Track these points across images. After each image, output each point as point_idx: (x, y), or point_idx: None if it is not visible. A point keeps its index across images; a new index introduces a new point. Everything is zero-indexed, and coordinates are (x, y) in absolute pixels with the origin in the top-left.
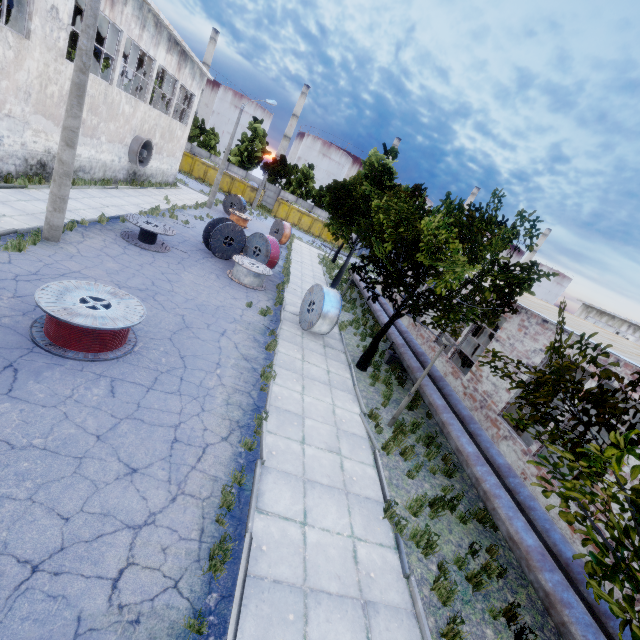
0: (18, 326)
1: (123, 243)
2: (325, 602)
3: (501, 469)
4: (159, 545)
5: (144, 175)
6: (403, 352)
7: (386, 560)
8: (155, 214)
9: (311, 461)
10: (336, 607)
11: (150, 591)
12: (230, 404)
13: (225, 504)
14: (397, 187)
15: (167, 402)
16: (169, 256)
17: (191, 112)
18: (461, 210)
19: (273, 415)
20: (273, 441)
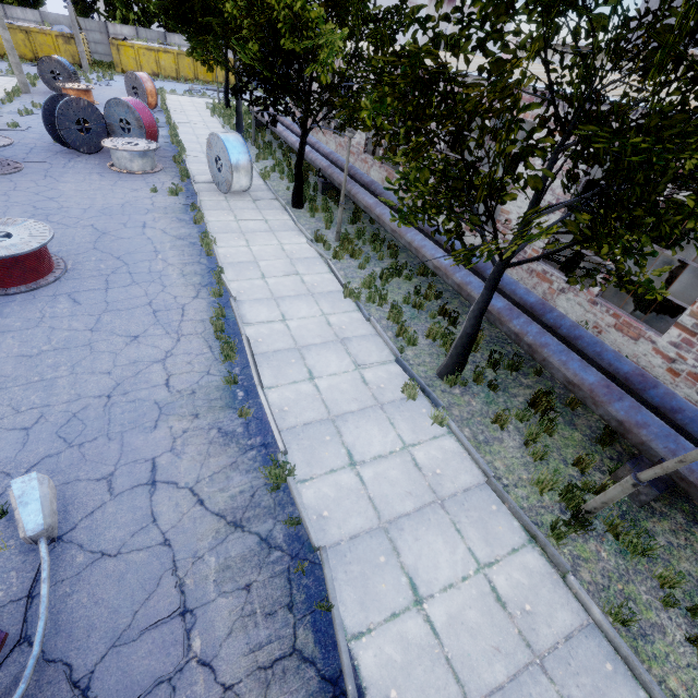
0: None
1: None
2: (314, 349)
3: (429, 230)
4: (184, 362)
5: None
6: (331, 173)
7: (352, 318)
8: None
9: (276, 286)
10: (322, 348)
11: (193, 381)
12: (186, 275)
13: (218, 330)
14: None
15: (129, 292)
16: (28, 173)
17: None
18: None
19: (229, 269)
20: (238, 285)
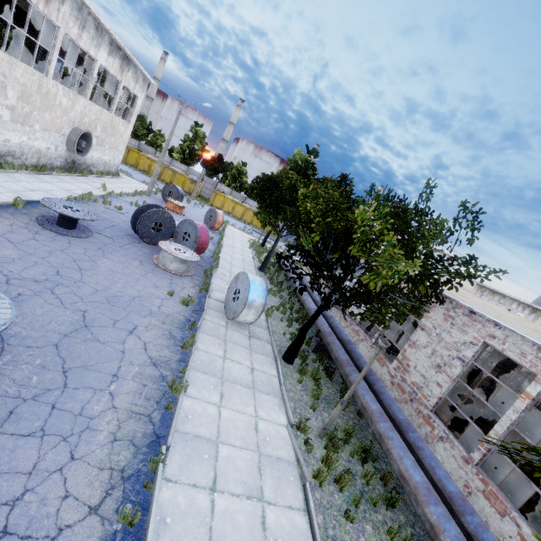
0: None
1: (36, 228)
2: None
3: (454, 500)
4: None
5: (84, 164)
6: (330, 342)
7: None
8: (86, 199)
9: (222, 523)
10: None
11: None
12: (118, 439)
13: None
14: (324, 176)
15: (15, 454)
16: (89, 241)
17: (134, 111)
18: (389, 200)
19: (177, 448)
20: (170, 496)
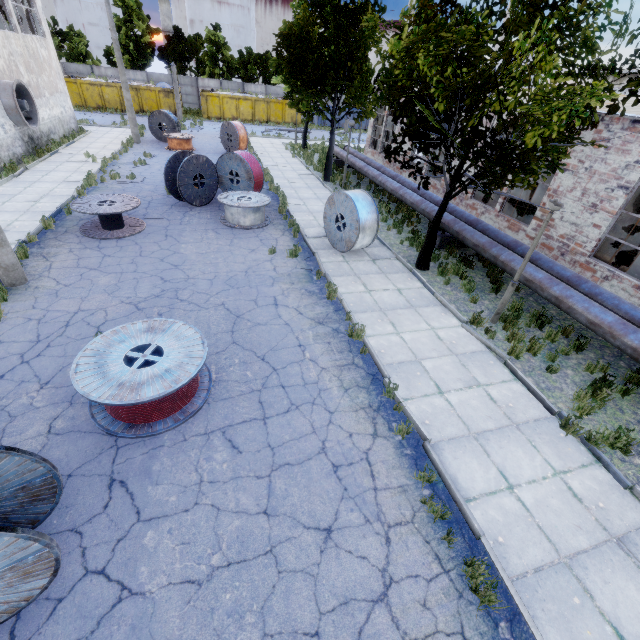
0: (78, 423)
1: (92, 243)
2: (589, 563)
3: None
4: (416, 603)
5: (42, 135)
6: (460, 230)
7: (599, 480)
8: (93, 183)
9: (463, 410)
10: (600, 562)
11: None
12: (348, 389)
13: (435, 515)
14: (420, 2)
15: (292, 425)
16: (150, 233)
17: (38, 12)
18: None
19: (393, 377)
20: (416, 408)
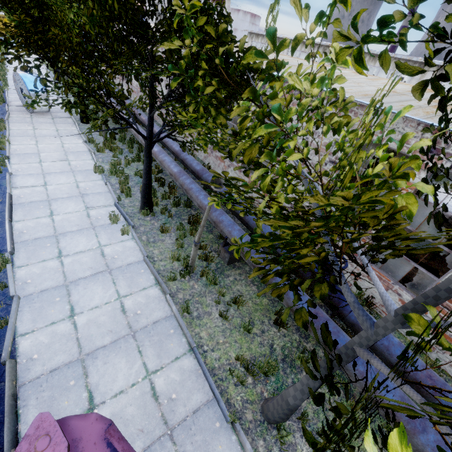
0: None
1: None
2: (60, 200)
3: None
4: None
5: None
6: (108, 102)
7: (96, 184)
8: None
9: (47, 167)
10: (67, 200)
11: None
12: None
13: None
14: None
15: None
16: None
17: None
18: None
19: (15, 157)
20: (18, 166)
